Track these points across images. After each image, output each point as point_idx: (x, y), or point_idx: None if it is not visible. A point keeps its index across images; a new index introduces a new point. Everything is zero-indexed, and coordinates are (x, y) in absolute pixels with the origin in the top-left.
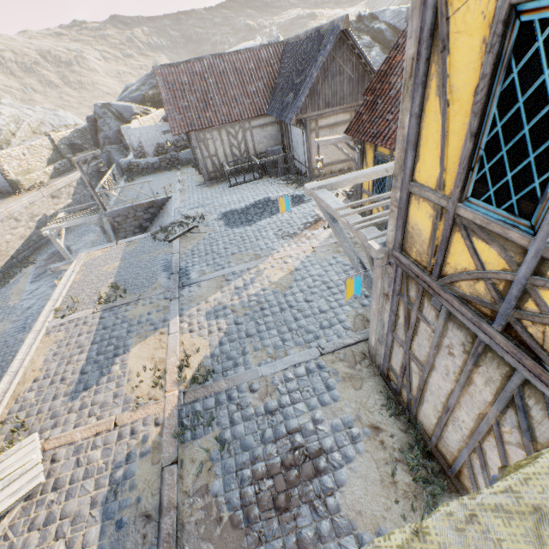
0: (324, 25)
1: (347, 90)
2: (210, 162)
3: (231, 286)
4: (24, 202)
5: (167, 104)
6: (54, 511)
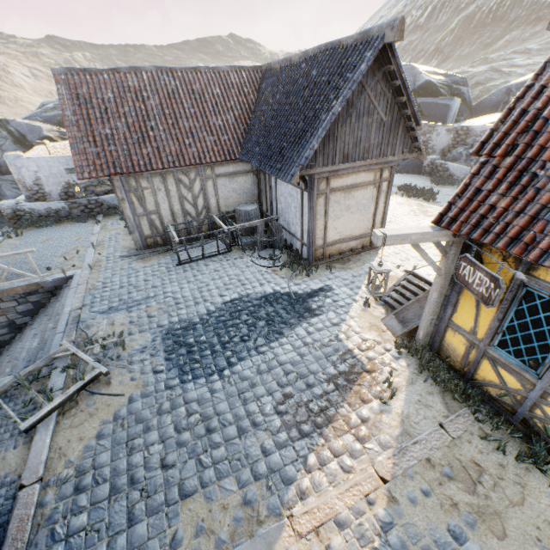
0: (346, 38)
1: (375, 139)
2: (147, 222)
3: None
4: None
5: (73, 127)
6: None
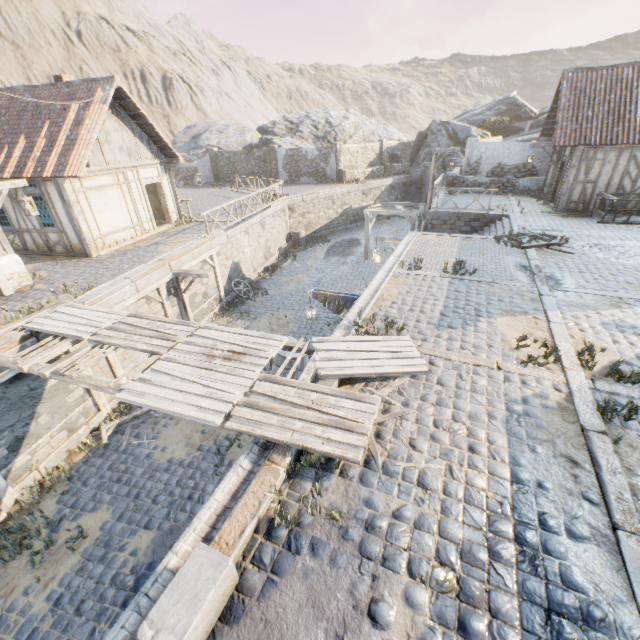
0: None
1: None
2: (579, 189)
3: (636, 310)
4: (344, 189)
5: (563, 111)
6: (445, 399)
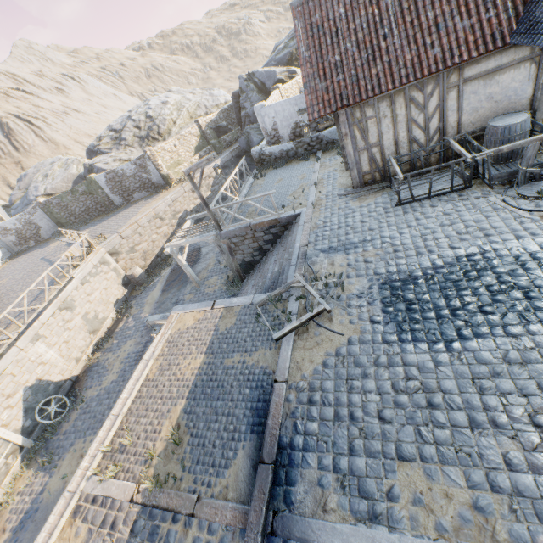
0: None
1: None
2: (366, 157)
3: None
4: (168, 199)
5: (306, 65)
6: None
